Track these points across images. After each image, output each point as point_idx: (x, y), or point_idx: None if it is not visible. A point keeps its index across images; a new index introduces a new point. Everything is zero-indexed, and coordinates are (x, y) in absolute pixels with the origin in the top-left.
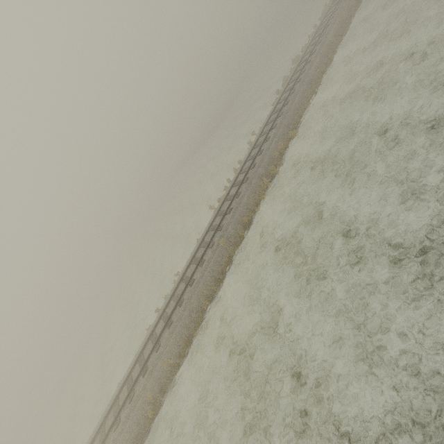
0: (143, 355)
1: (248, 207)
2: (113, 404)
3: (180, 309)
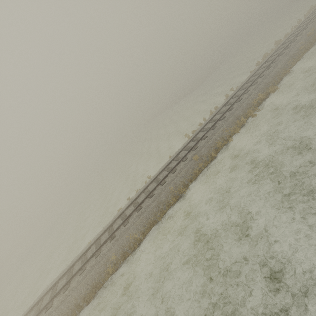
0: (113, 227)
1: (222, 137)
2: (82, 255)
3: (150, 199)
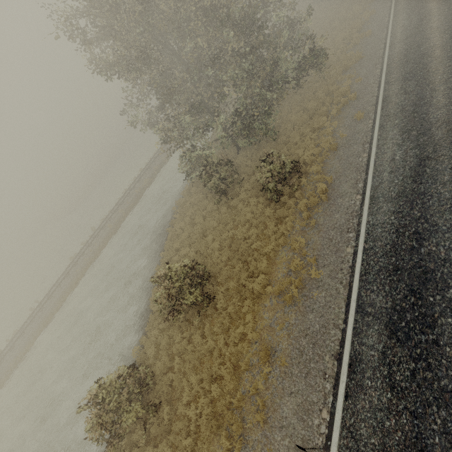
0: None
1: None
2: None
3: None
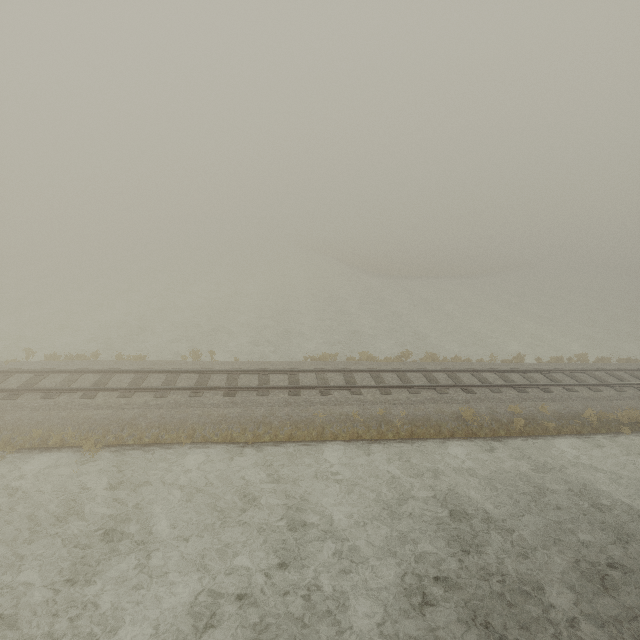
0: None
1: None
2: None
3: None
